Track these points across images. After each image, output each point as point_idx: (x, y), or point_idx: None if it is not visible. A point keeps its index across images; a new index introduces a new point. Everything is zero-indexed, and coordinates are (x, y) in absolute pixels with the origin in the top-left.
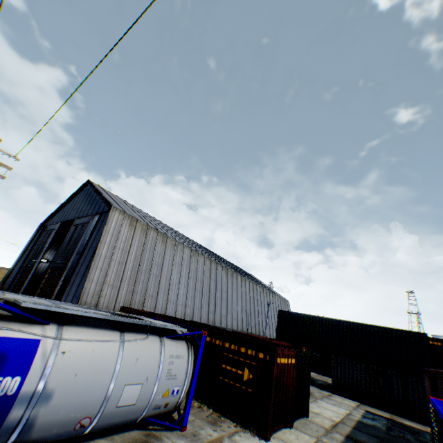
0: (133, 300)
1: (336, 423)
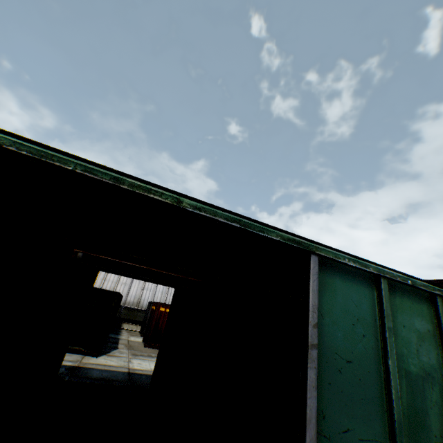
0: (104, 286)
1: (118, 366)
